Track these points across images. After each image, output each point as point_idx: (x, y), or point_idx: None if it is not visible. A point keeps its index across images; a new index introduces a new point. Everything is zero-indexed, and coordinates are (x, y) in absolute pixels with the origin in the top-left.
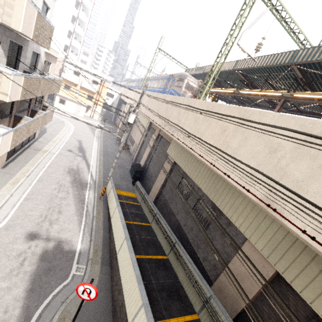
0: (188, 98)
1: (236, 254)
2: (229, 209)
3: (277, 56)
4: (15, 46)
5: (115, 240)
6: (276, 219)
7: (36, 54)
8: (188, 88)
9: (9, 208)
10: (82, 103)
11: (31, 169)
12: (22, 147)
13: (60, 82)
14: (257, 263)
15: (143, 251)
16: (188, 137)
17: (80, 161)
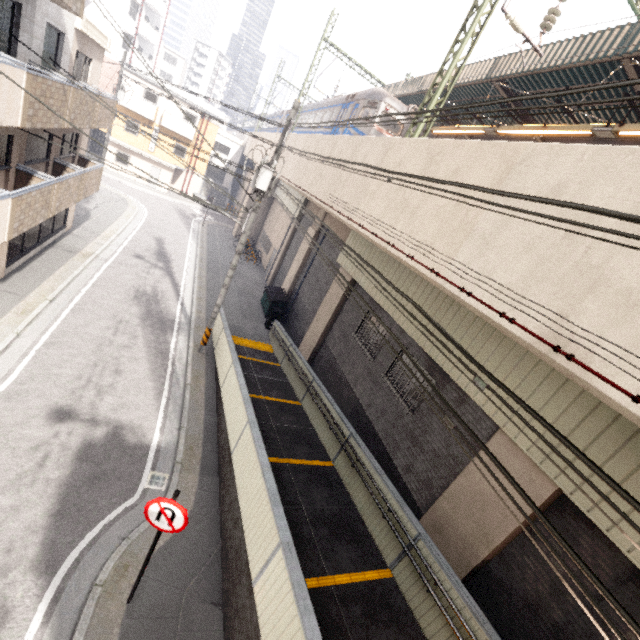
0: (386, 138)
1: (475, 458)
2: (463, 369)
3: (592, 39)
4: (4, 3)
5: (229, 428)
6: (572, 377)
7: (57, 32)
8: (386, 127)
9: (15, 360)
10: (163, 163)
11: (58, 288)
12: (40, 243)
13: (113, 104)
14: (518, 475)
15: (284, 450)
16: (389, 180)
17: (160, 277)
